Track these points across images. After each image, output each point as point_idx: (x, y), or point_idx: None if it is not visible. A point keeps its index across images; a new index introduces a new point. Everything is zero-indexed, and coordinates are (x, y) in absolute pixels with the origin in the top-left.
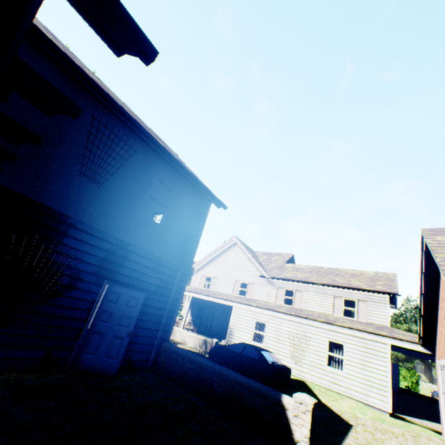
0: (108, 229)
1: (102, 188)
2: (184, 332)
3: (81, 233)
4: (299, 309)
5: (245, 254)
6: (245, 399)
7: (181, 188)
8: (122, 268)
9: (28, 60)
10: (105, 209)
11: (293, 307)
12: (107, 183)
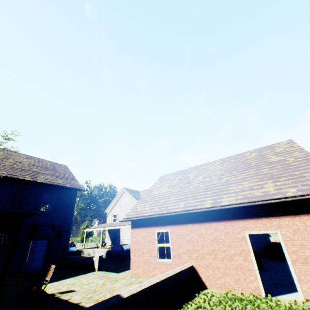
0: (27, 222)
1: (21, 209)
2: (99, 250)
3: None
4: None
5: (130, 196)
6: (86, 263)
7: (59, 192)
8: (37, 233)
9: None
10: None
11: None
12: (23, 206)
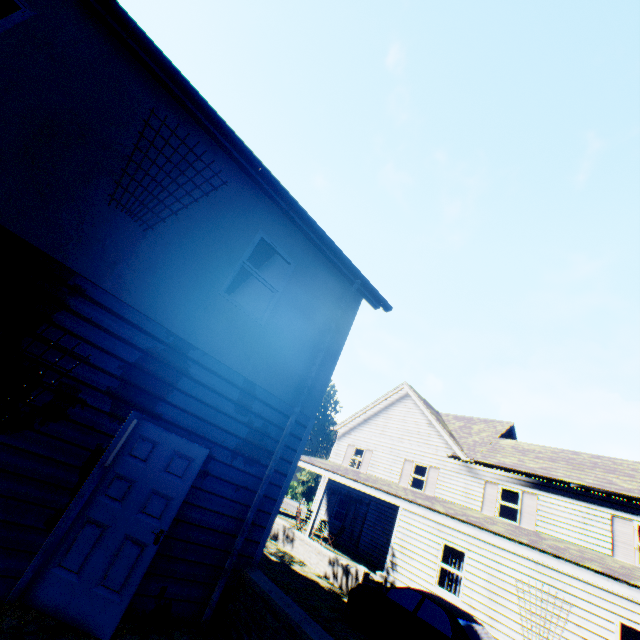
0: (152, 311)
1: (151, 234)
2: (309, 543)
3: (95, 309)
4: (533, 531)
5: (423, 415)
6: None
7: (306, 262)
8: (172, 390)
9: (46, 3)
10: (151, 272)
11: (520, 526)
12: (162, 227)
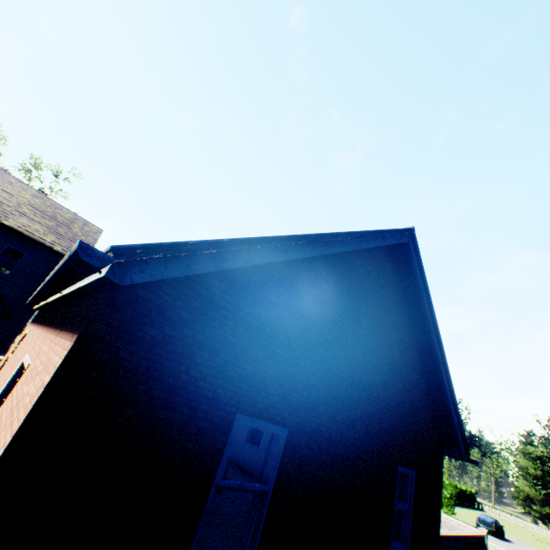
0: None
1: None
2: None
3: None
4: None
5: None
6: None
7: (35, 252)
8: None
9: None
10: None
11: None
12: None
